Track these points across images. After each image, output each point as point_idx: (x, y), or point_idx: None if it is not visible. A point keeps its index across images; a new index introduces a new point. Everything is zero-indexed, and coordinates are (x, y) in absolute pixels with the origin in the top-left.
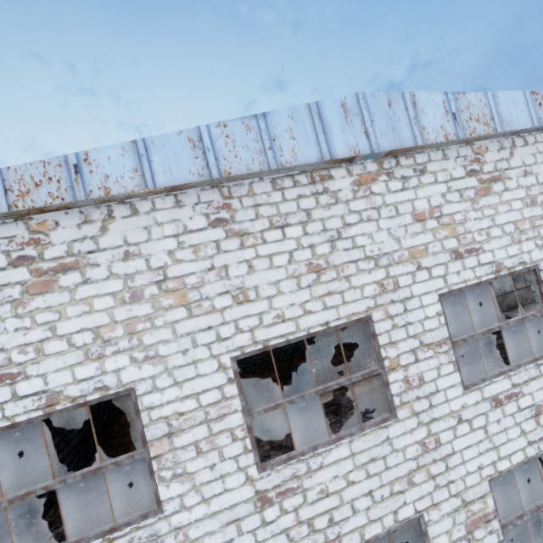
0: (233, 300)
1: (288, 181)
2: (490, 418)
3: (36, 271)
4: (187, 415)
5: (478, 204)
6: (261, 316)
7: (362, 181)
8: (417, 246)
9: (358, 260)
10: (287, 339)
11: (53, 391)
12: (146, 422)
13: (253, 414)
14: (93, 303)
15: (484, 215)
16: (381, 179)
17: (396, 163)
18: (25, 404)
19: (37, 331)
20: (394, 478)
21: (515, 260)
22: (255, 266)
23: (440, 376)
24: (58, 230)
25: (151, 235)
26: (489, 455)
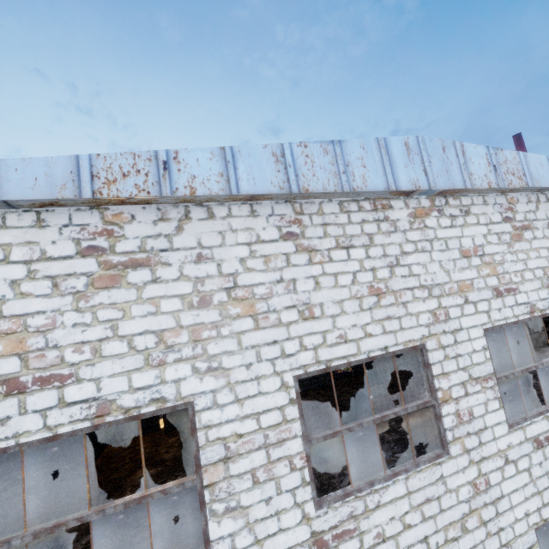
0: (299, 315)
1: (354, 206)
2: (533, 460)
3: (105, 263)
4: (246, 437)
5: (513, 247)
6: (325, 334)
7: (417, 214)
8: (464, 280)
9: (414, 287)
10: (348, 361)
11: (105, 399)
12: (202, 443)
13: (312, 441)
14: (160, 304)
15: (519, 259)
16: (433, 214)
17: (445, 202)
18: (72, 412)
19: (97, 328)
20: (448, 522)
21: (545, 303)
22: (321, 283)
23: (488, 412)
24: (133, 224)
25: (225, 240)
26: (534, 500)
